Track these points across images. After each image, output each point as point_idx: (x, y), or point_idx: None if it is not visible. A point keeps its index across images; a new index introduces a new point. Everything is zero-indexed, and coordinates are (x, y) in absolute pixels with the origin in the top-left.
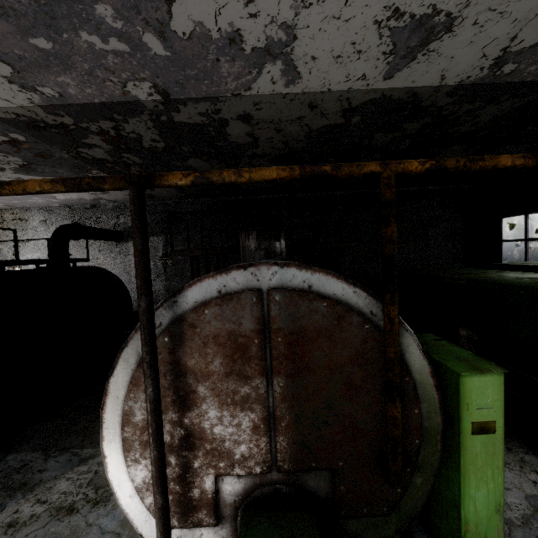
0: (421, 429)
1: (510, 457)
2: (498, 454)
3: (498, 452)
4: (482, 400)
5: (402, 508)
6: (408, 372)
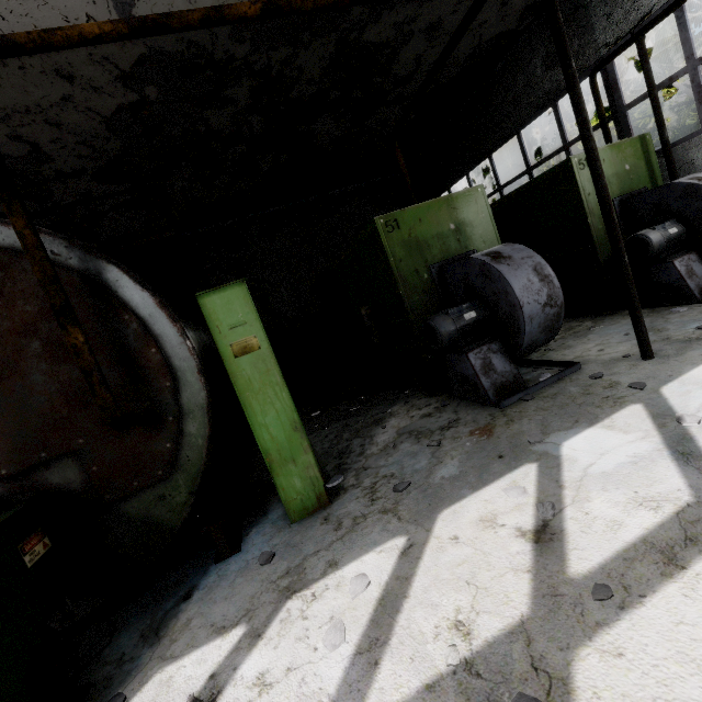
0: (168, 368)
1: (403, 408)
2: (273, 369)
3: (272, 368)
4: (232, 318)
5: (185, 465)
6: (125, 309)
